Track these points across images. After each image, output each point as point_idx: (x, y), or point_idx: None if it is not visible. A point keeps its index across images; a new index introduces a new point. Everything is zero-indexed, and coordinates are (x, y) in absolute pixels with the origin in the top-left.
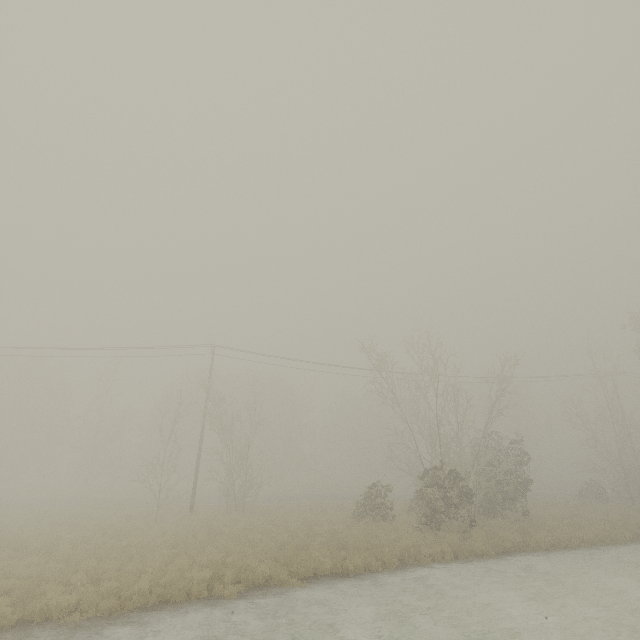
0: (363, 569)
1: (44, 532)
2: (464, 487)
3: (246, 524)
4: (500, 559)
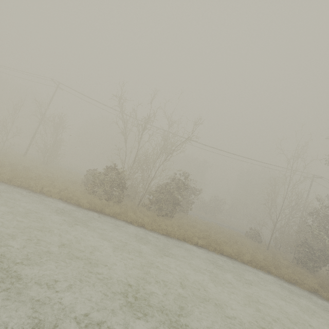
0: None
1: None
2: (123, 182)
3: (24, 163)
4: (86, 210)
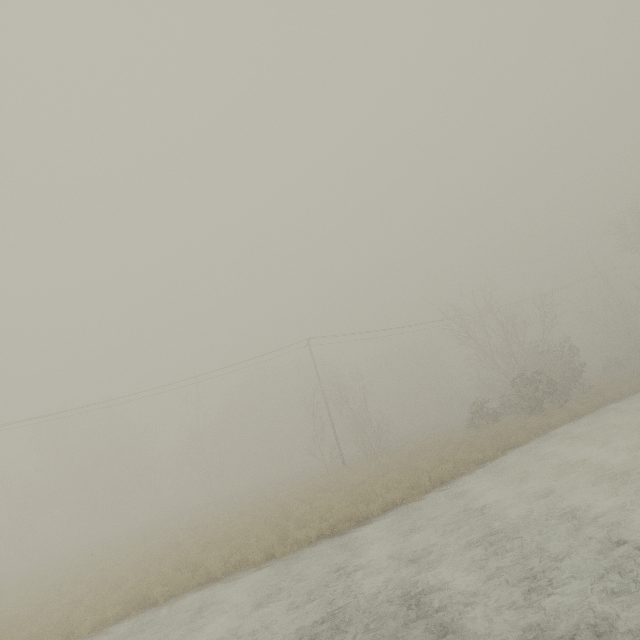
0: (527, 440)
1: (270, 504)
2: (547, 380)
3: (403, 455)
4: (598, 412)
